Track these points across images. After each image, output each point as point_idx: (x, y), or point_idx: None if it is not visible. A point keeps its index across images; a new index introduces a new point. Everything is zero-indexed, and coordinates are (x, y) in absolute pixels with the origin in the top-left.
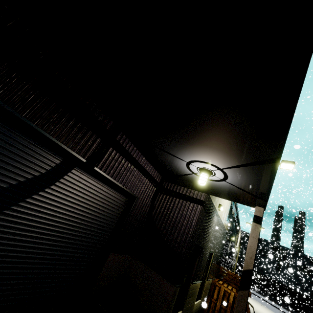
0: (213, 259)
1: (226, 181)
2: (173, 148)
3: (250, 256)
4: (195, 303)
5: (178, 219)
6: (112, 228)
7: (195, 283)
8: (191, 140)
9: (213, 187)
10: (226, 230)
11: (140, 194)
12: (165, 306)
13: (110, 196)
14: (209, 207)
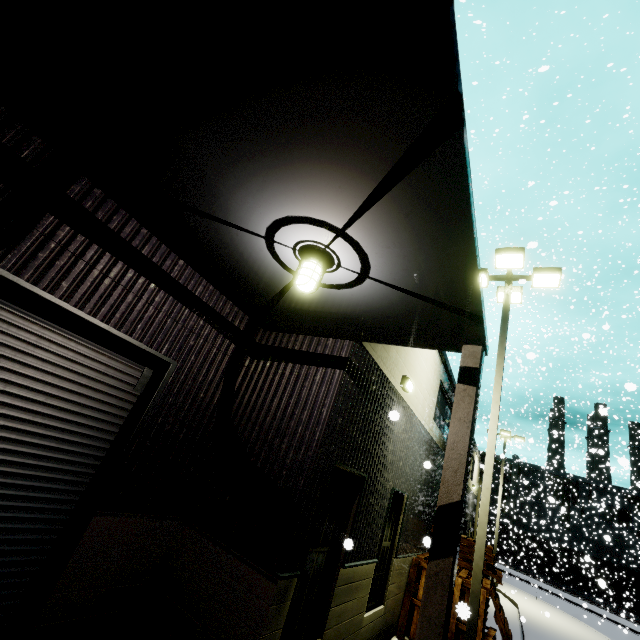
0: (407, 508)
1: (371, 278)
2: (211, 191)
3: (453, 467)
4: (366, 616)
5: (290, 411)
6: (105, 448)
7: (354, 566)
8: (224, 129)
9: (356, 310)
10: (435, 443)
11: (184, 357)
12: (253, 635)
13: (84, 359)
14: (370, 377)
